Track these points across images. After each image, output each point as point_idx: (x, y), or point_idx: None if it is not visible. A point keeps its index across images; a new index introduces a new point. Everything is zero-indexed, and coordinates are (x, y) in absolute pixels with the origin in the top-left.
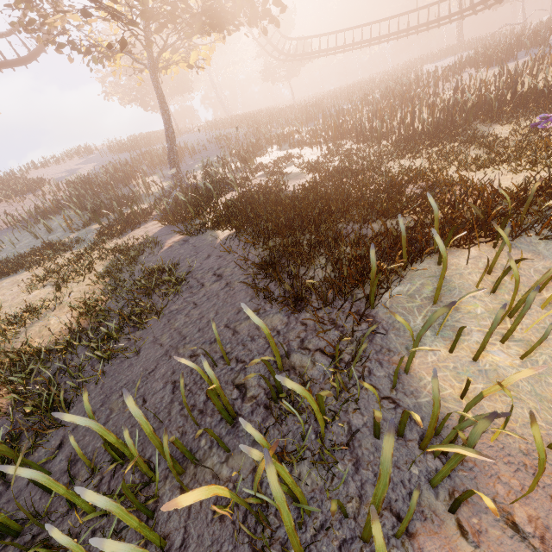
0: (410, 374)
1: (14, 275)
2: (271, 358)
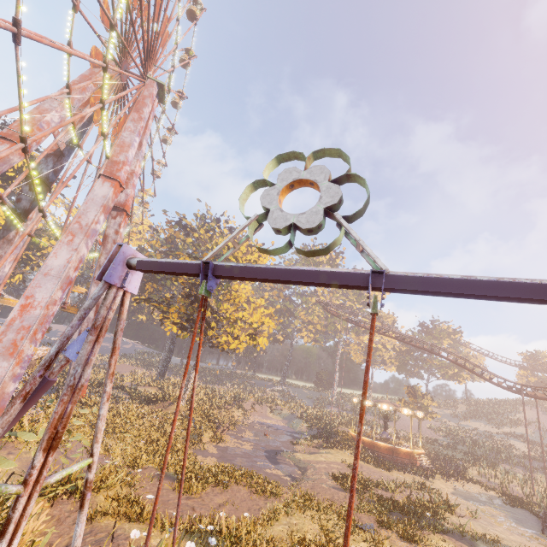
0: (537, 473)
1: (525, 443)
2: (526, 461)
